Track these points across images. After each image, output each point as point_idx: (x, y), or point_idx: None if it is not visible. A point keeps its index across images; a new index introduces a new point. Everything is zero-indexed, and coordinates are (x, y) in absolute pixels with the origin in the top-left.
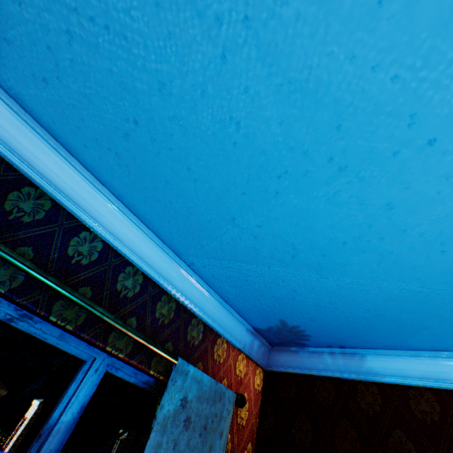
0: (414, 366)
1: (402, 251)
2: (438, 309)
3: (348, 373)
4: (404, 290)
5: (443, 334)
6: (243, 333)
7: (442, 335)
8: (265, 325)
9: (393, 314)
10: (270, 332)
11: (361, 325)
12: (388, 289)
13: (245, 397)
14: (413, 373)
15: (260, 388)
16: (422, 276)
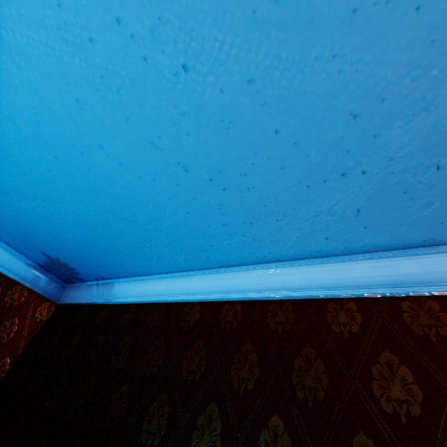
0: (136, 288)
1: (31, 172)
2: (107, 231)
3: (101, 299)
4: (72, 213)
5: (135, 257)
6: (22, 267)
7: (136, 259)
8: (40, 259)
9: (92, 239)
10: (51, 267)
11: (89, 253)
12: (63, 212)
13: (15, 321)
14: (133, 294)
15: (44, 318)
16: (65, 197)
